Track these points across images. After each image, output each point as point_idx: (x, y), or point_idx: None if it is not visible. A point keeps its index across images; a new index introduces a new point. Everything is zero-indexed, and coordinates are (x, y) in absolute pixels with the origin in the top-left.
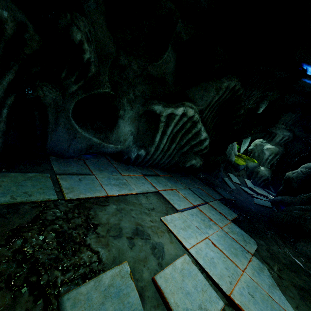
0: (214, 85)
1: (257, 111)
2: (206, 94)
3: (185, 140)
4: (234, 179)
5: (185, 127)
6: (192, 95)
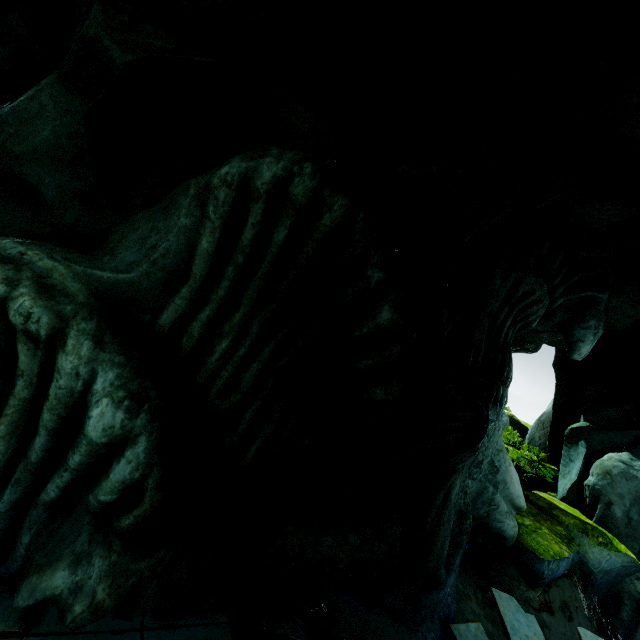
0: (191, 183)
1: (569, 353)
2: (161, 223)
3: (42, 436)
4: (521, 626)
5: (18, 364)
6: (124, 232)
